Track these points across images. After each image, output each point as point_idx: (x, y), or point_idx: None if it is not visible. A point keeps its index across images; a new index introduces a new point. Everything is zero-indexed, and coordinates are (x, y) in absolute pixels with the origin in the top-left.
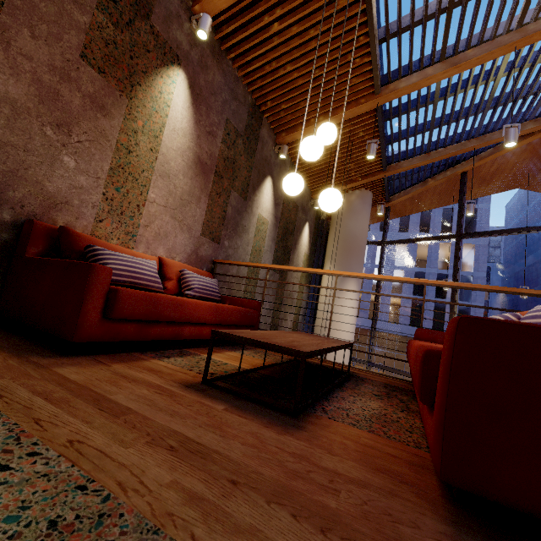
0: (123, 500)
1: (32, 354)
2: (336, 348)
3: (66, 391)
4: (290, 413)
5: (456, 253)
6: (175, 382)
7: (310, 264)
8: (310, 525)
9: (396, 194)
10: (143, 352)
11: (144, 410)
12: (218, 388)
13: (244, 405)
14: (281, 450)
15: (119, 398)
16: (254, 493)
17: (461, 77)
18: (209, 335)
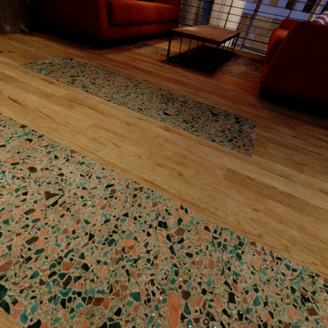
0: (172, 92)
1: (86, 49)
2: (231, 38)
3: (122, 65)
4: (208, 72)
5: None
6: (156, 60)
7: None
8: (220, 97)
9: None
10: (127, 44)
11: (155, 71)
12: (175, 62)
13: (189, 69)
14: (208, 83)
15: (143, 67)
16: (204, 92)
17: None
18: (154, 31)
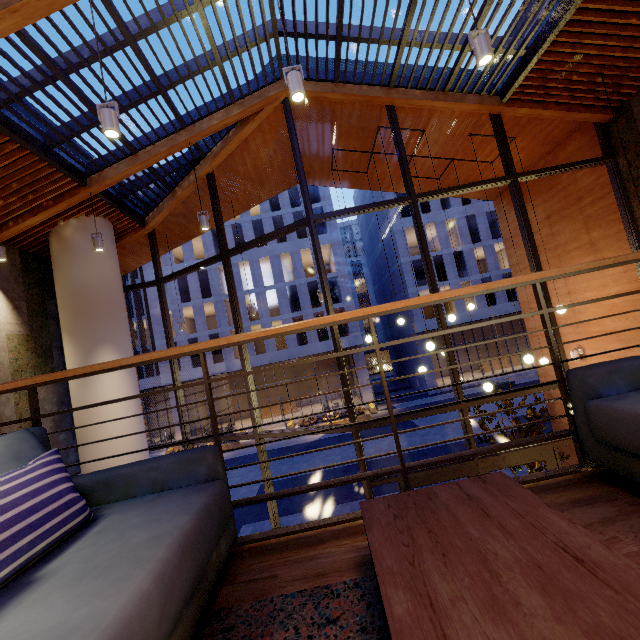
0: None
1: None
2: None
3: None
4: None
5: (226, 276)
6: None
7: (42, 345)
8: None
9: (151, 214)
10: None
11: None
12: None
13: None
14: None
15: None
16: None
17: (61, 33)
18: None
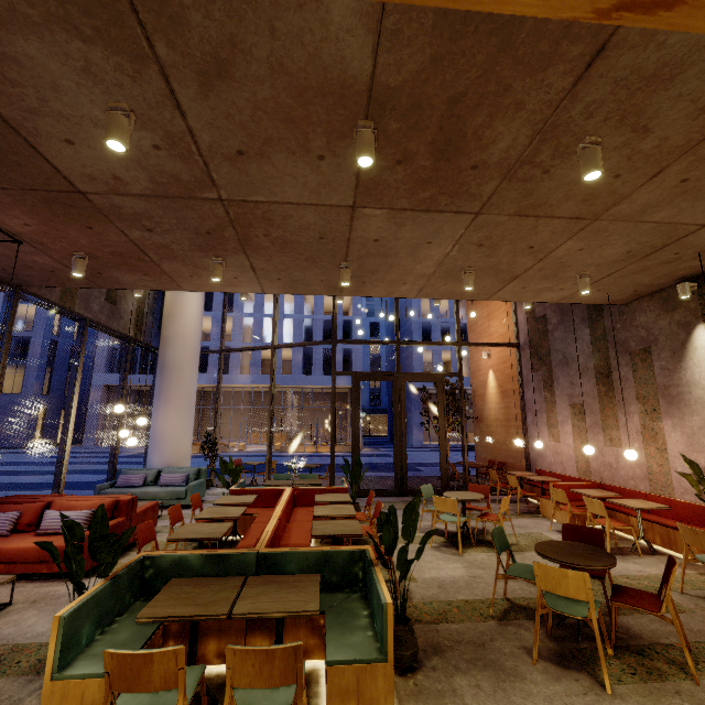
0: None
1: None
2: None
3: None
4: None
5: None
6: None
7: None
8: None
9: None
10: None
11: None
12: None
13: None
14: None
15: None
16: None
17: None
18: None
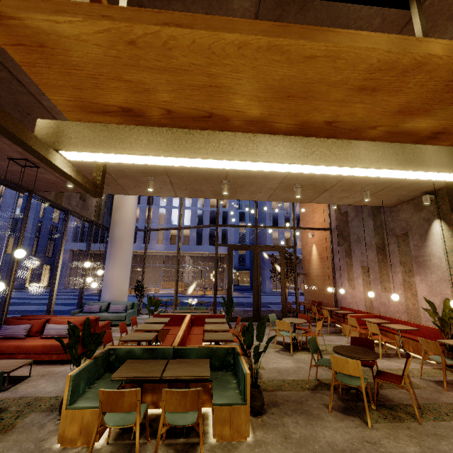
0: None
1: None
2: None
3: None
4: None
5: None
6: None
7: None
8: None
9: None
10: None
11: None
12: None
13: None
14: None
15: None
16: None
17: None
18: None
